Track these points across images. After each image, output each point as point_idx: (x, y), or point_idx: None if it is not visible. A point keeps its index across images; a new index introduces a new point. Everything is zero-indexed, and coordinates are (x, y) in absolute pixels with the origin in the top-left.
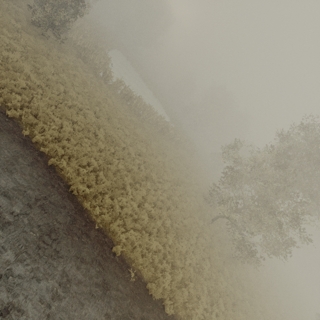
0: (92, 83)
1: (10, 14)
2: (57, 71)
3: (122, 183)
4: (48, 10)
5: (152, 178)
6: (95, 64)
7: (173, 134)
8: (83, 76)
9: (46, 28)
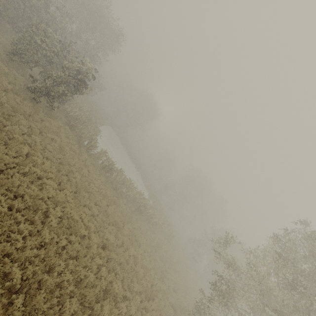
0: (71, 150)
1: (7, 77)
2: (31, 132)
3: (59, 312)
4: (49, 82)
5: (115, 291)
6: (82, 133)
7: (151, 213)
8: (63, 142)
9: (40, 95)
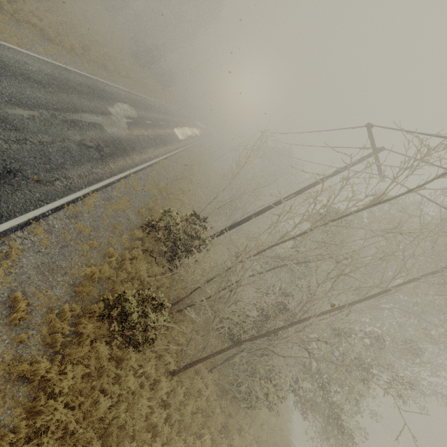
0: None
1: None
2: None
3: None
4: None
5: None
6: None
7: None
8: None
9: None
